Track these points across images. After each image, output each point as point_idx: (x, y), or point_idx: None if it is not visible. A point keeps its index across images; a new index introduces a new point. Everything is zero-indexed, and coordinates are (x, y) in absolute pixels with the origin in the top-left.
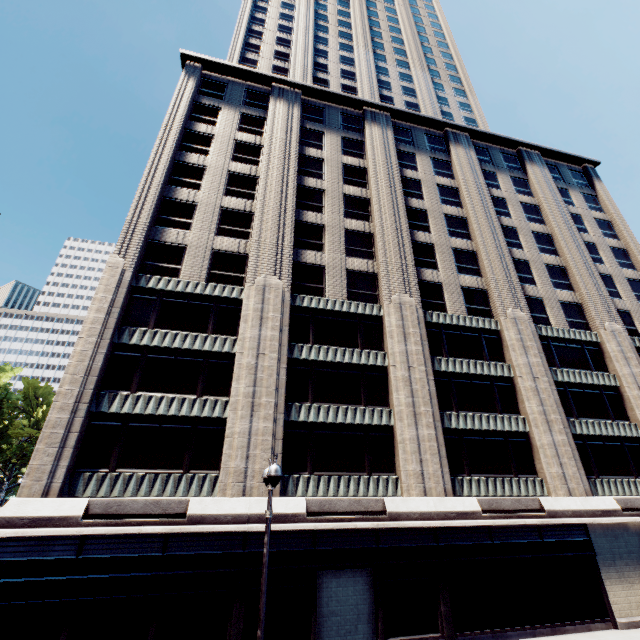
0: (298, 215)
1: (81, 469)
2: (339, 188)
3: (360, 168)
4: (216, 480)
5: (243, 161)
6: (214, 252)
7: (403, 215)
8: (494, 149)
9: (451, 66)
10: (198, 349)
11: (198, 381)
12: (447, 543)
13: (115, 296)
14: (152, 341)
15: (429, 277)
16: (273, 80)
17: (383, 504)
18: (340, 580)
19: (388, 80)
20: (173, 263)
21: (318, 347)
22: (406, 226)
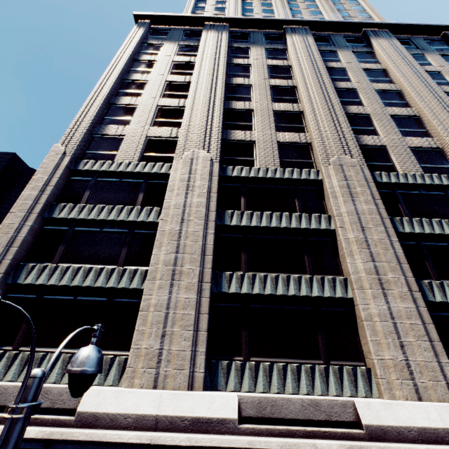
0: (227, 105)
1: None
2: (265, 82)
3: (284, 67)
4: (126, 364)
5: (179, 74)
6: (148, 139)
7: (332, 92)
8: (416, 38)
9: (358, 7)
10: (122, 219)
11: (120, 251)
12: None
13: (51, 176)
14: (79, 214)
15: (370, 142)
16: (205, 20)
17: (354, 410)
18: None
19: None
20: (111, 150)
21: (250, 213)
22: (336, 100)
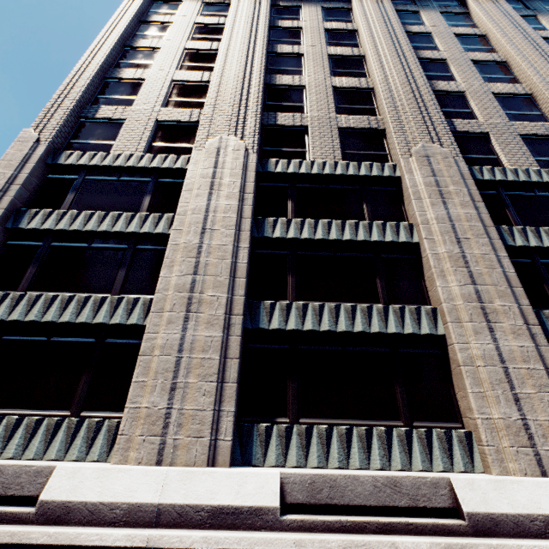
0: (269, 79)
1: None
2: (322, 50)
3: (348, 31)
4: (118, 430)
5: (203, 40)
6: (159, 124)
7: (413, 62)
8: None
9: None
10: (119, 231)
11: (116, 274)
12: None
13: (17, 172)
14: (57, 224)
15: (465, 127)
16: None
17: (450, 492)
18: None
19: None
20: (106, 139)
21: (300, 221)
22: (420, 72)
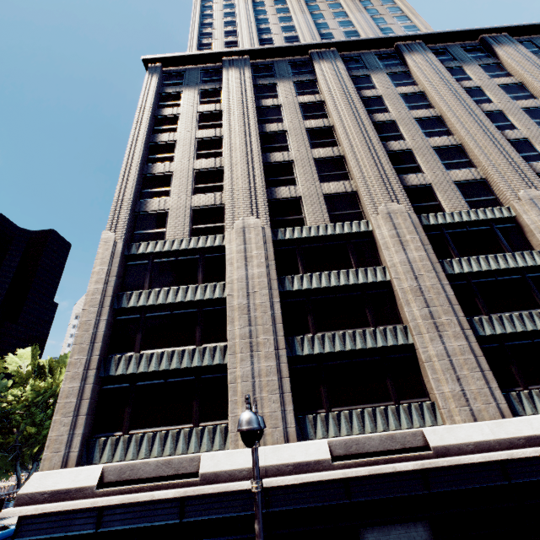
0: (265, 158)
1: (97, 435)
2: (300, 125)
3: (317, 103)
4: (226, 431)
5: (207, 127)
6: (193, 210)
7: (371, 130)
8: (453, 46)
9: (387, 0)
10: (190, 300)
11: (195, 331)
12: (523, 479)
13: (110, 267)
14: (147, 301)
15: (414, 181)
16: (222, 55)
17: (423, 437)
18: (390, 537)
19: (329, 31)
20: (158, 228)
21: (309, 275)
22: (376, 139)
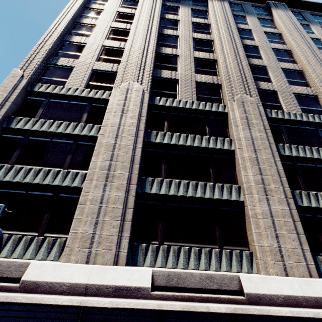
0: (158, 49)
1: None
2: (189, 34)
3: (205, 24)
4: (65, 244)
5: (122, 22)
6: (94, 71)
7: (240, 47)
8: (305, 12)
9: None
10: (69, 133)
11: (66, 158)
12: None
13: (10, 94)
14: (33, 126)
15: (265, 87)
16: None
17: (239, 282)
18: None
19: None
20: (62, 78)
21: (171, 133)
22: (243, 53)
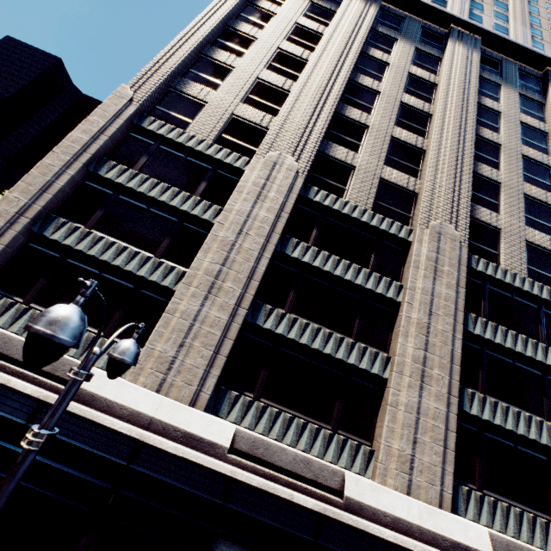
0: (341, 108)
1: None
2: (397, 95)
3: (429, 83)
4: None
5: (298, 44)
6: (233, 118)
7: (470, 139)
8: None
9: None
10: (175, 206)
11: (162, 241)
12: None
13: (109, 124)
14: (129, 181)
15: (485, 217)
16: None
17: (342, 481)
18: None
19: None
20: (185, 116)
21: (317, 250)
22: (471, 152)
